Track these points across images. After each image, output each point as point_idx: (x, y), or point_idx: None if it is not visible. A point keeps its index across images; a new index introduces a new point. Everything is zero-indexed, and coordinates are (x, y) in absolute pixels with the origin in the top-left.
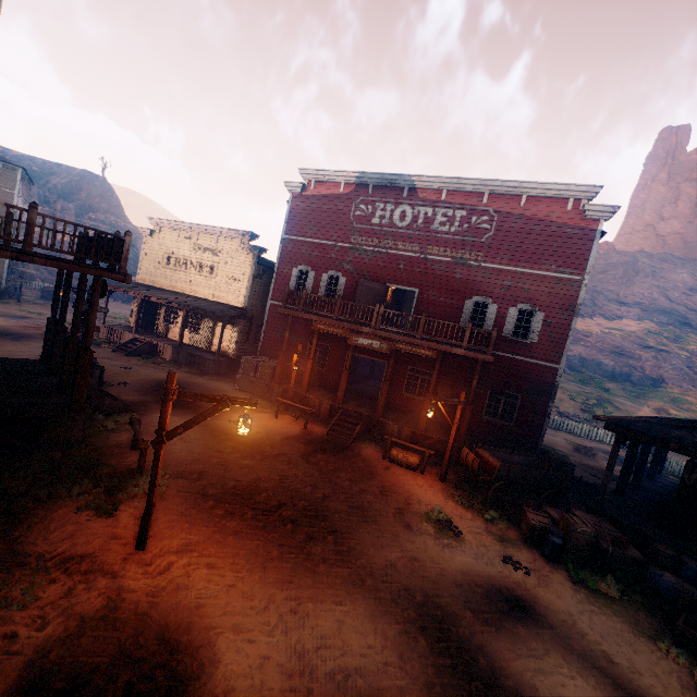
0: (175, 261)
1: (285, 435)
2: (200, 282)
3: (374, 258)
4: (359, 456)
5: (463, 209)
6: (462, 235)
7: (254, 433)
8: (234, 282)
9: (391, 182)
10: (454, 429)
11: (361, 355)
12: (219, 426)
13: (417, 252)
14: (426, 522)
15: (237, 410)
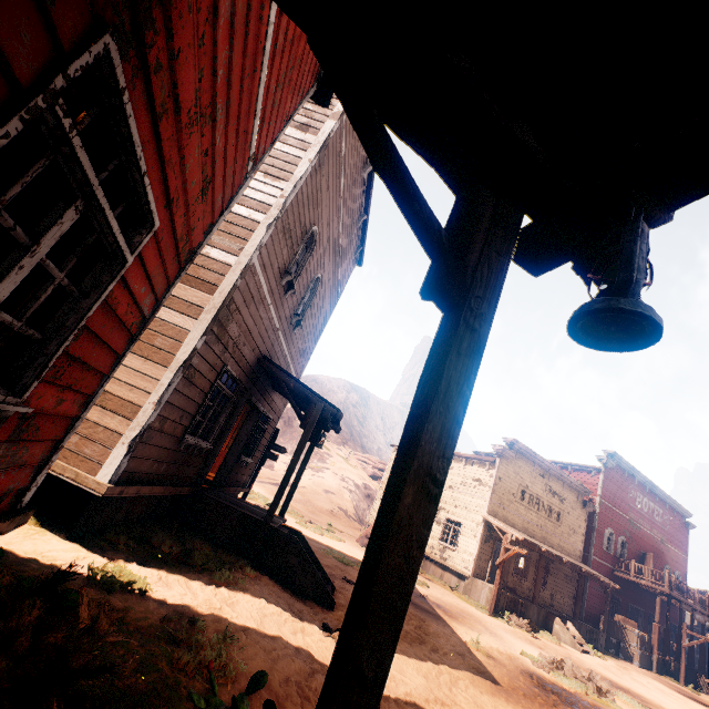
0: (529, 498)
1: None
2: (549, 528)
3: (637, 530)
4: None
5: (661, 509)
6: (661, 524)
7: None
8: (574, 534)
9: (645, 482)
10: None
11: (635, 606)
12: None
13: (650, 530)
14: None
15: None
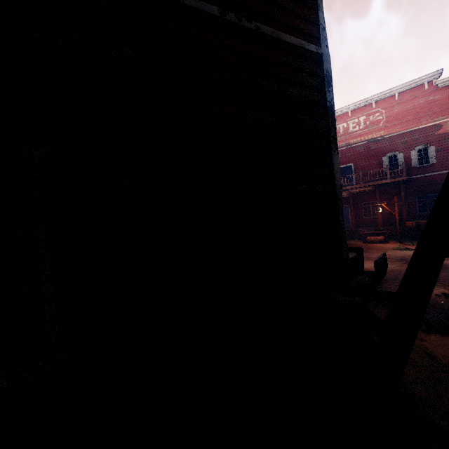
0: None
1: None
2: None
3: None
4: (350, 244)
5: (363, 116)
6: (367, 128)
7: None
8: None
9: None
10: (397, 215)
11: None
12: None
13: (345, 146)
14: (393, 250)
15: None
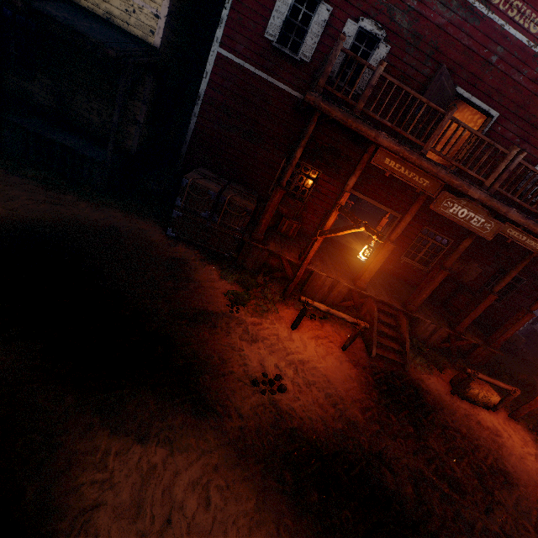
0: None
1: (350, 389)
2: None
3: (457, 20)
4: (442, 405)
5: None
6: None
7: (326, 421)
8: None
9: None
10: None
11: (366, 198)
12: (263, 429)
13: (534, 37)
14: None
15: (229, 321)
